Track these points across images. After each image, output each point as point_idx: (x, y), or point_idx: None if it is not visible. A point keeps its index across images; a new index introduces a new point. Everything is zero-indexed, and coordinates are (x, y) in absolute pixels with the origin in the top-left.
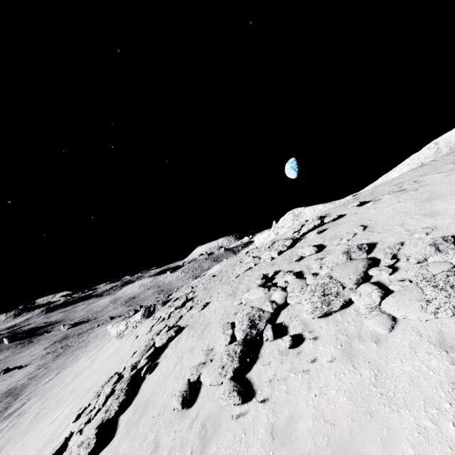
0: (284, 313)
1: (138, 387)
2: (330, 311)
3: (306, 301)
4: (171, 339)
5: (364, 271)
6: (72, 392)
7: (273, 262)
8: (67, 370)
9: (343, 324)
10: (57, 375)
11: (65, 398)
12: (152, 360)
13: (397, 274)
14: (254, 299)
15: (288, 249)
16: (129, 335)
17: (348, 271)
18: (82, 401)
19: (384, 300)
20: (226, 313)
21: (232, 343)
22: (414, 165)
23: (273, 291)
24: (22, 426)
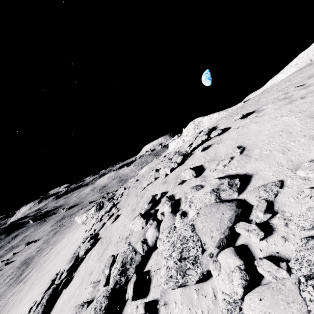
0: (153, 256)
1: (55, 302)
2: (186, 284)
3: (164, 259)
4: (89, 250)
5: (230, 226)
6: (48, 271)
7: (166, 179)
8: (56, 247)
9: (196, 312)
10: (51, 250)
11: (44, 276)
12: (74, 270)
13: (271, 241)
14: (134, 232)
15: (179, 166)
16: (88, 224)
17: (212, 223)
18: (43, 288)
19: (248, 297)
20: (121, 235)
21: (107, 287)
22: (302, 63)
23: (149, 225)
24: (23, 293)
